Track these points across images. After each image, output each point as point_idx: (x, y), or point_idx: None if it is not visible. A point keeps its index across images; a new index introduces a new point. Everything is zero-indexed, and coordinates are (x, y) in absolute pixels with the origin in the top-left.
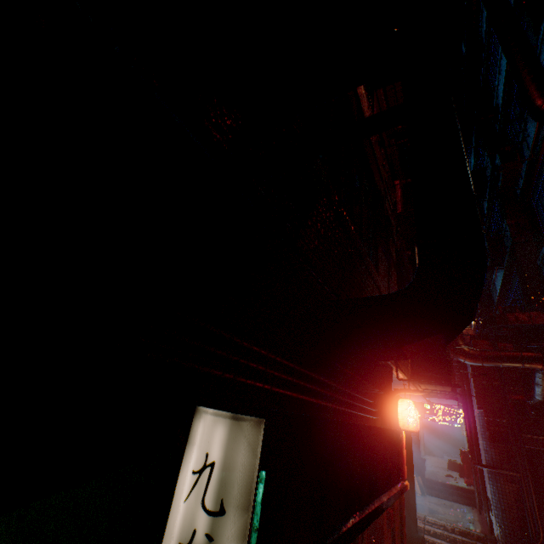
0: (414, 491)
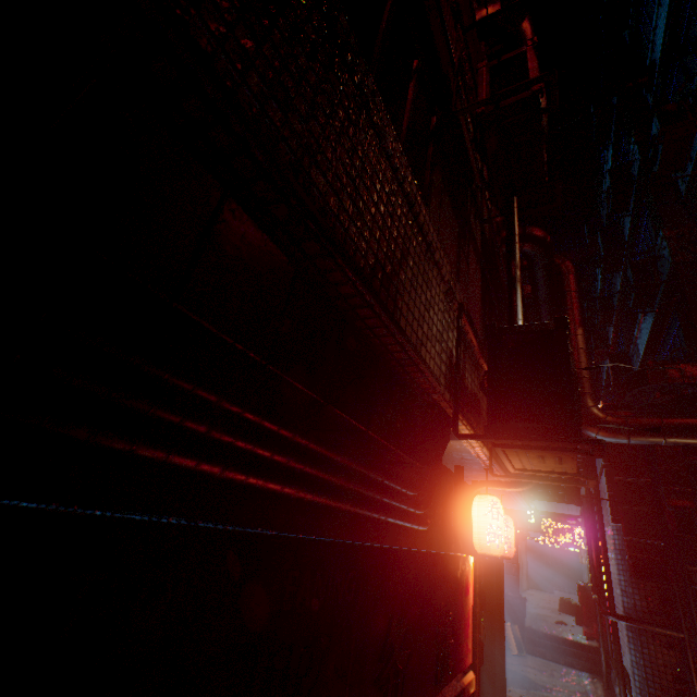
0: (503, 658)
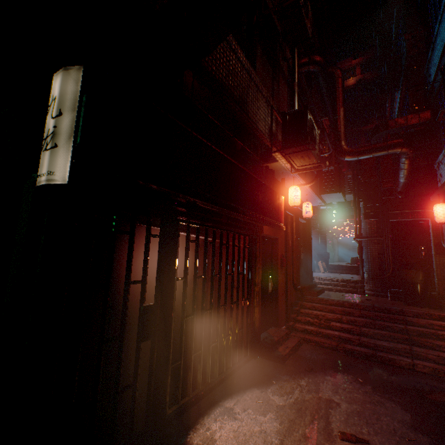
0: (311, 260)
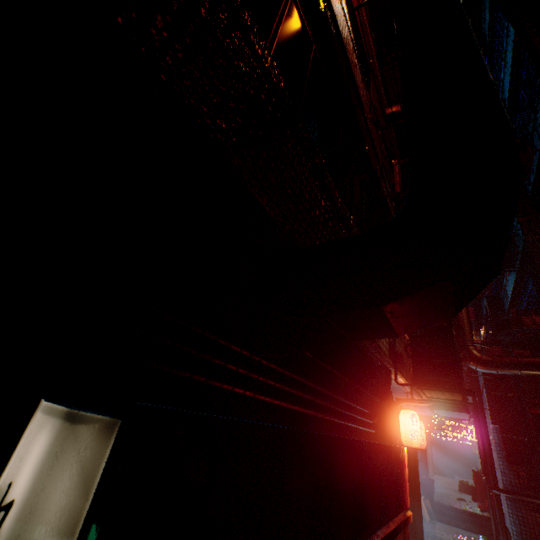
0: (421, 518)
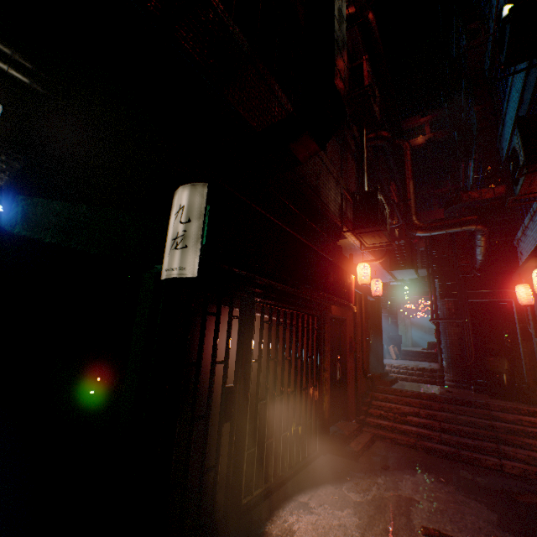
0: (381, 344)
